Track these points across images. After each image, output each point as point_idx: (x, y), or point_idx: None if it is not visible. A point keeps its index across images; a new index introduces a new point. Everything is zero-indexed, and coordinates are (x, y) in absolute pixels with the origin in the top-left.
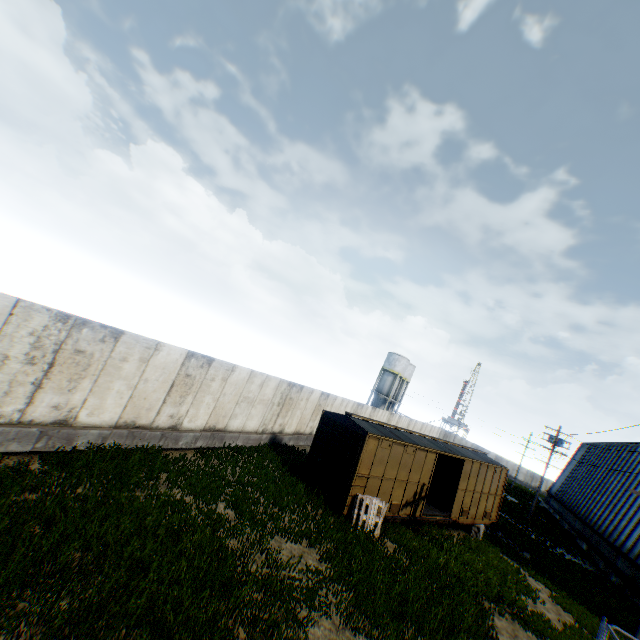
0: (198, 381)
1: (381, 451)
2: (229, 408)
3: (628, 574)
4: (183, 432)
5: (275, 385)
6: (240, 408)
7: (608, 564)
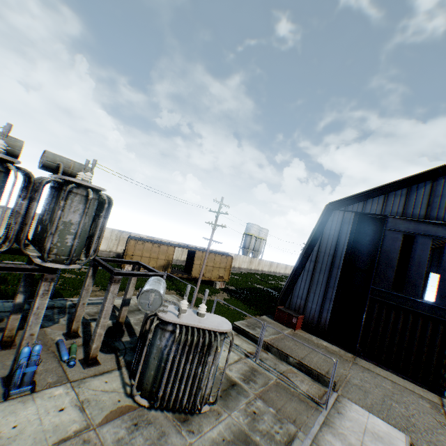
0: None
1: (138, 246)
2: None
3: None
4: None
5: (110, 231)
6: None
7: None
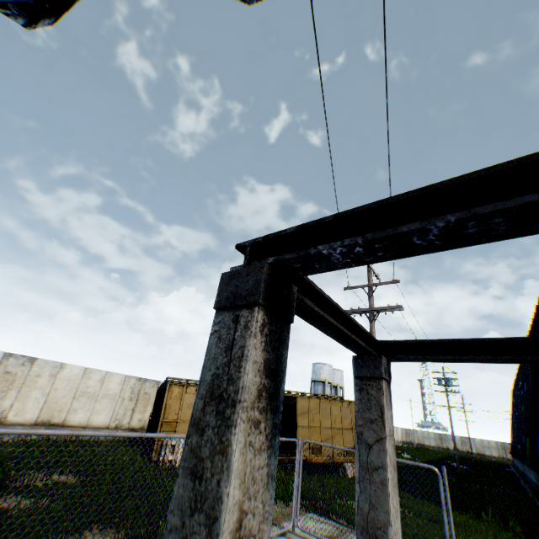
0: (22, 377)
1: (189, 397)
2: (66, 402)
3: (534, 481)
4: (10, 425)
5: (121, 380)
6: (80, 402)
7: (530, 484)
